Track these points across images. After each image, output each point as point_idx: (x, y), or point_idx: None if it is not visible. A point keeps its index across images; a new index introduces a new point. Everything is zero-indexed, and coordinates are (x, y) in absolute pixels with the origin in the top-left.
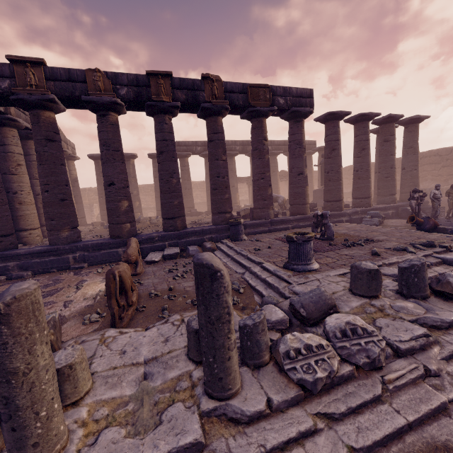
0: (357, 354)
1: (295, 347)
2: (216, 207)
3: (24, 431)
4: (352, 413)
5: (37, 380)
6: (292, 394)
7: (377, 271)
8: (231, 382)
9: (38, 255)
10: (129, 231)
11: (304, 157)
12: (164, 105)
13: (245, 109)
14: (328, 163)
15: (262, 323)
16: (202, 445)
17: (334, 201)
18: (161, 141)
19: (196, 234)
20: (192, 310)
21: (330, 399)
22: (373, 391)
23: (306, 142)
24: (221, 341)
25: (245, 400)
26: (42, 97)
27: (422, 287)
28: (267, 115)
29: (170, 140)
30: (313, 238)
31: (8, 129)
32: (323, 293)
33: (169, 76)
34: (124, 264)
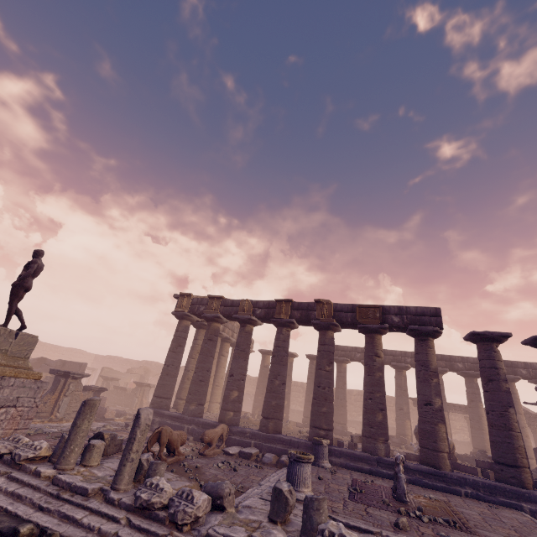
0: (174, 507)
1: (152, 482)
2: (312, 418)
3: (65, 449)
4: (138, 530)
5: (79, 432)
6: (130, 502)
7: (280, 491)
8: (119, 480)
9: (172, 419)
10: (230, 419)
11: (431, 382)
12: (282, 320)
13: (356, 325)
14: (486, 398)
15: (156, 464)
16: (88, 492)
17: (505, 464)
18: (276, 347)
19: (283, 443)
20: (176, 474)
21: (140, 519)
22: (159, 530)
23: (532, 365)
24: (126, 452)
25: (116, 493)
26: (214, 315)
27: (308, 529)
28: (378, 331)
29: (282, 347)
30: (307, 461)
31: (202, 330)
32: (222, 483)
33: (290, 301)
34: (181, 431)
